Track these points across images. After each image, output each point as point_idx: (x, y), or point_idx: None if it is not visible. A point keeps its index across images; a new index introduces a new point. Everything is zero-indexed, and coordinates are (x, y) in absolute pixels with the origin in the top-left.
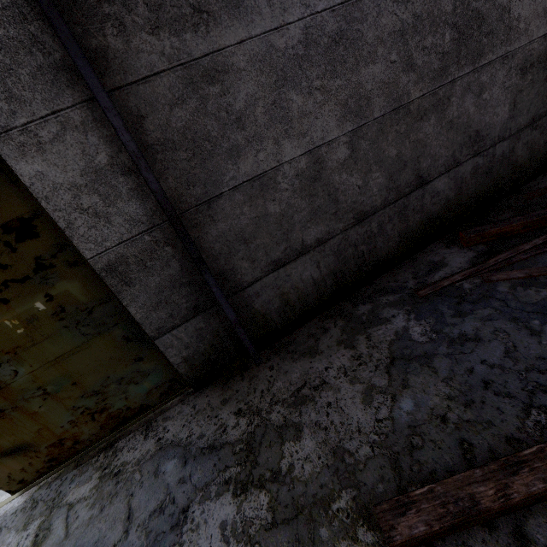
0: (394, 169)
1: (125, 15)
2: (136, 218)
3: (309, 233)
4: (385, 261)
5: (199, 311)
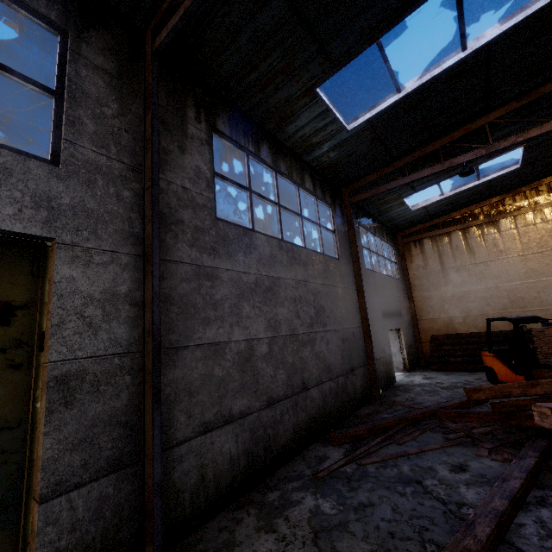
0: (291, 371)
1: (180, 234)
2: (118, 340)
3: (236, 403)
4: (284, 451)
5: (117, 466)
